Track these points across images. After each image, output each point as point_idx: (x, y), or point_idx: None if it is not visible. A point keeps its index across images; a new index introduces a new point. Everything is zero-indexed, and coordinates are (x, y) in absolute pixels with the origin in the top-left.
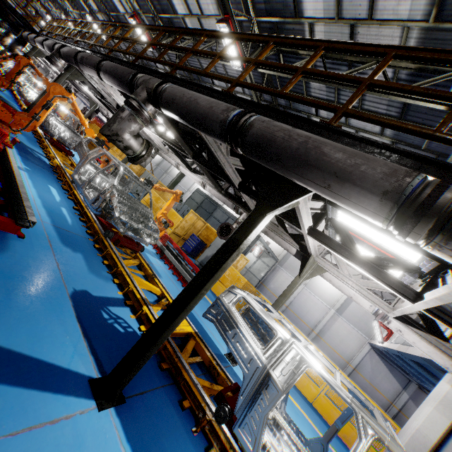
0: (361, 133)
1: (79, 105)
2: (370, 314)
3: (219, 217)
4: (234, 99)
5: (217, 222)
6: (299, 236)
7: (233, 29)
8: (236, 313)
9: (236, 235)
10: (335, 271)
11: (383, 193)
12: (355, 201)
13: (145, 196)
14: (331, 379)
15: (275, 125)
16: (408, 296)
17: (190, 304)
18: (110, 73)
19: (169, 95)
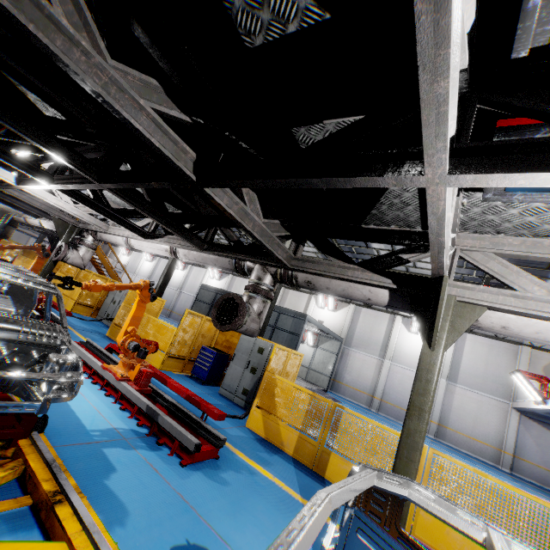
0: None
1: (28, 241)
2: (493, 366)
3: None
4: None
5: None
6: (381, 259)
7: None
8: None
9: None
10: (508, 300)
11: None
12: None
13: (115, 317)
14: None
15: None
16: None
17: None
18: None
19: None
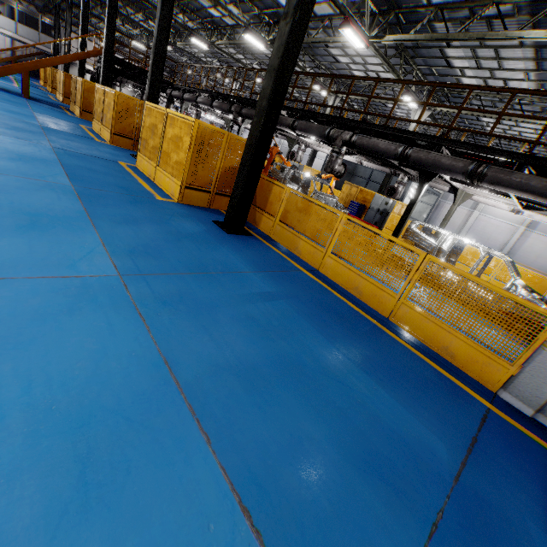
0: (501, 49)
1: None
2: None
3: (362, 174)
4: (391, 129)
5: (362, 179)
6: None
7: (353, 25)
8: (418, 231)
9: (413, 199)
10: (479, 193)
11: (462, 173)
12: (455, 177)
13: None
14: (468, 241)
15: (420, 154)
16: (510, 196)
17: (401, 229)
18: (306, 132)
19: (360, 144)
